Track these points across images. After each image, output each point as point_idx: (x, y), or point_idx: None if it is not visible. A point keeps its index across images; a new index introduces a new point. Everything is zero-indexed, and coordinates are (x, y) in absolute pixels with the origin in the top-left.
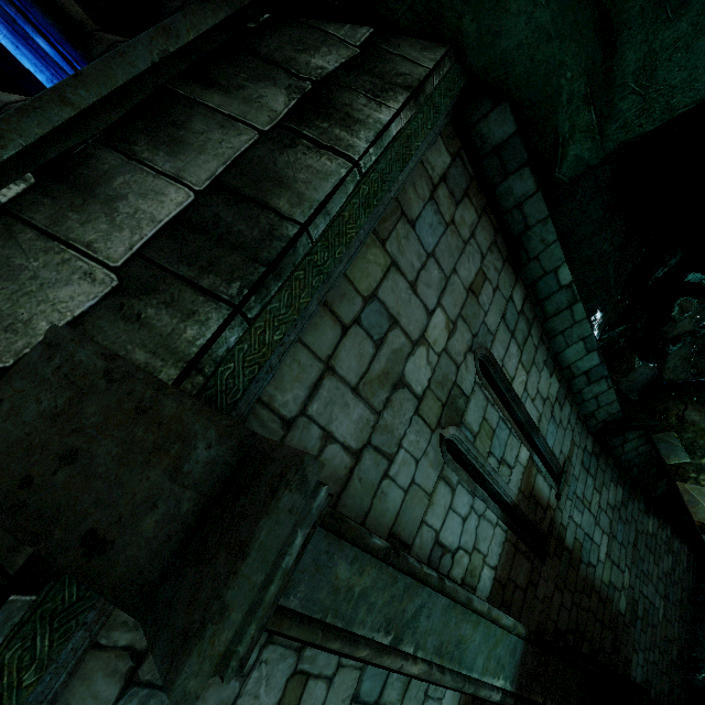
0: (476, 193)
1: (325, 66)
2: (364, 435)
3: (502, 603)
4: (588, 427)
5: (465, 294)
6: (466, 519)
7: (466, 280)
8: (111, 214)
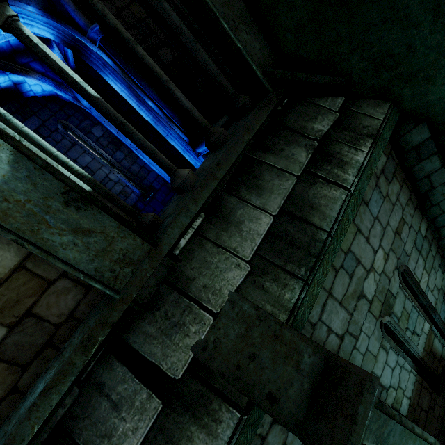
0: (399, 172)
1: (322, 129)
2: (345, 327)
3: (414, 419)
4: None
5: (393, 235)
6: (393, 369)
7: (394, 227)
8: (240, 232)
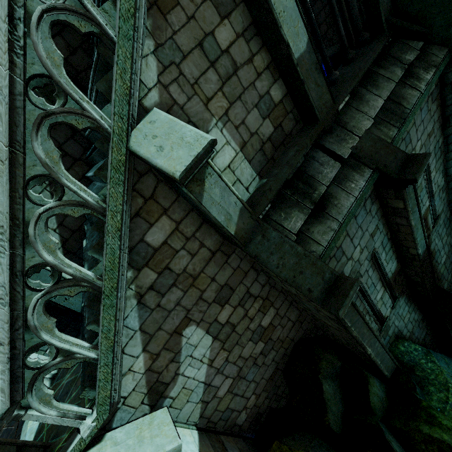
0: (438, 99)
1: (410, 59)
2: None
3: None
4: (449, 207)
5: (427, 136)
6: None
7: (428, 131)
8: (368, 105)
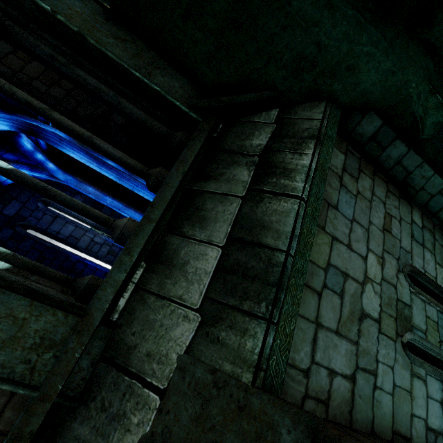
0: (365, 166)
1: (261, 143)
2: (352, 363)
3: None
4: None
5: (382, 234)
6: (442, 401)
7: (379, 224)
8: (185, 275)
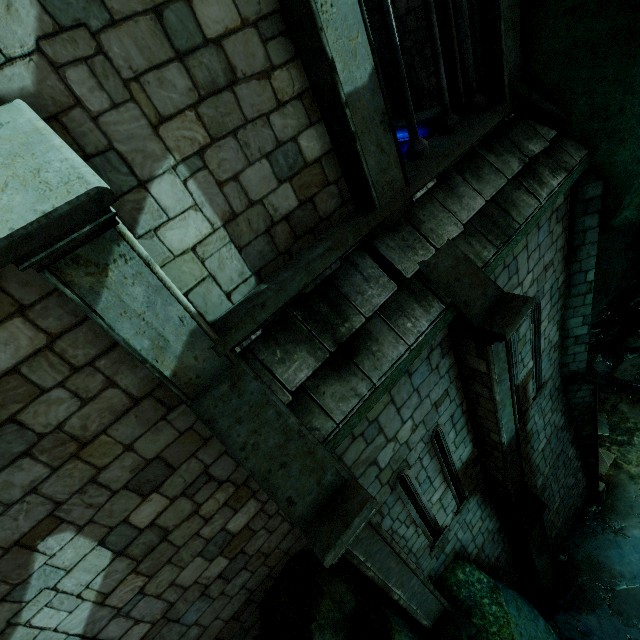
0: (566, 219)
1: (534, 151)
2: None
3: None
4: (561, 372)
5: (542, 269)
6: None
7: (545, 262)
8: (460, 203)
